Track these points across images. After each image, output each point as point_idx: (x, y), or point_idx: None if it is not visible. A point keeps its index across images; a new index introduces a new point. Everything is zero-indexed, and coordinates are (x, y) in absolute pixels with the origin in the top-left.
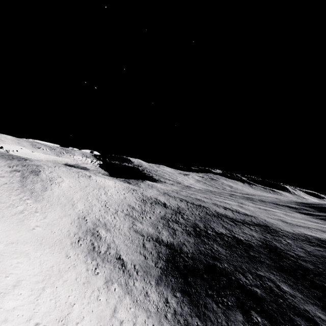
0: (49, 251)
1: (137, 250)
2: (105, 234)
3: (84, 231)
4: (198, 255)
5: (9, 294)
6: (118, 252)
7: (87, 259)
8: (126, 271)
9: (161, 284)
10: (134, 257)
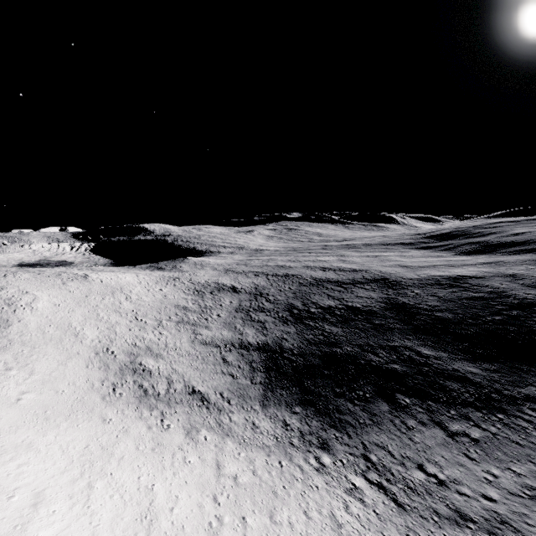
0: (68, 425)
1: (217, 371)
2: (155, 364)
3: (117, 371)
4: (308, 348)
5: (33, 521)
6: (189, 384)
7: (141, 412)
8: (212, 407)
9: (269, 405)
10: (217, 383)
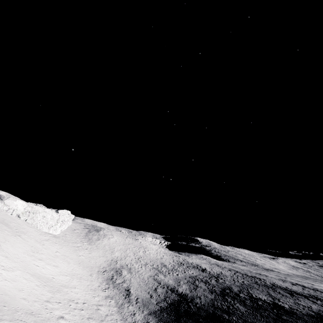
0: (81, 268)
1: (147, 290)
2: (126, 274)
3: (111, 268)
4: (208, 307)
5: (50, 265)
6: (129, 287)
7: (103, 282)
8: (128, 298)
9: (152, 315)
10: (141, 294)
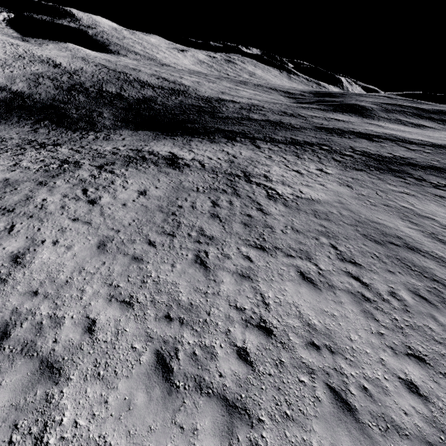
0: None
1: None
2: None
3: None
4: (47, 101)
5: None
6: None
7: None
8: None
9: None
10: None
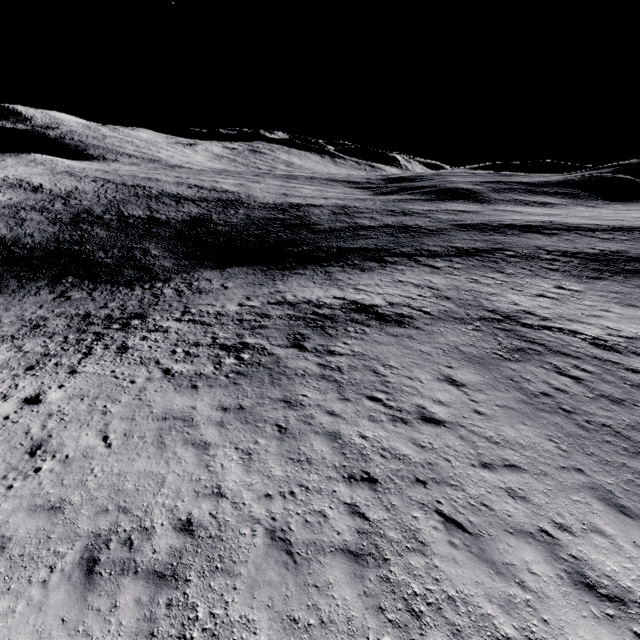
0: None
1: None
2: None
3: None
4: (48, 244)
5: None
6: None
7: None
8: None
9: None
10: None
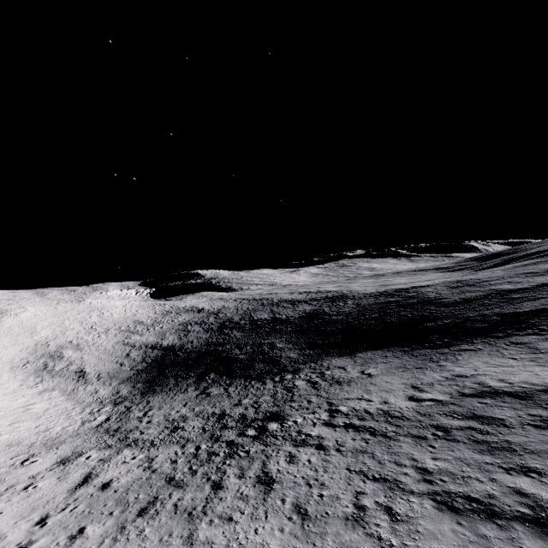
0: None
1: (114, 361)
2: (71, 354)
3: (39, 355)
4: (201, 347)
5: None
6: (83, 367)
7: (29, 378)
8: (83, 380)
9: (125, 383)
10: (104, 368)
